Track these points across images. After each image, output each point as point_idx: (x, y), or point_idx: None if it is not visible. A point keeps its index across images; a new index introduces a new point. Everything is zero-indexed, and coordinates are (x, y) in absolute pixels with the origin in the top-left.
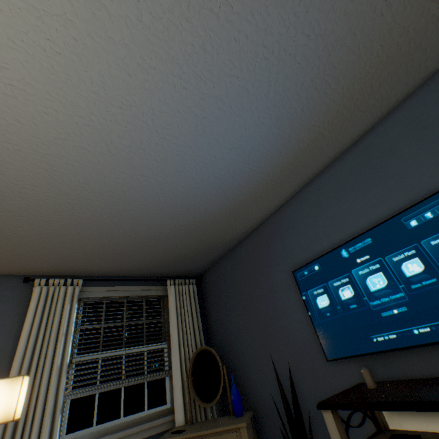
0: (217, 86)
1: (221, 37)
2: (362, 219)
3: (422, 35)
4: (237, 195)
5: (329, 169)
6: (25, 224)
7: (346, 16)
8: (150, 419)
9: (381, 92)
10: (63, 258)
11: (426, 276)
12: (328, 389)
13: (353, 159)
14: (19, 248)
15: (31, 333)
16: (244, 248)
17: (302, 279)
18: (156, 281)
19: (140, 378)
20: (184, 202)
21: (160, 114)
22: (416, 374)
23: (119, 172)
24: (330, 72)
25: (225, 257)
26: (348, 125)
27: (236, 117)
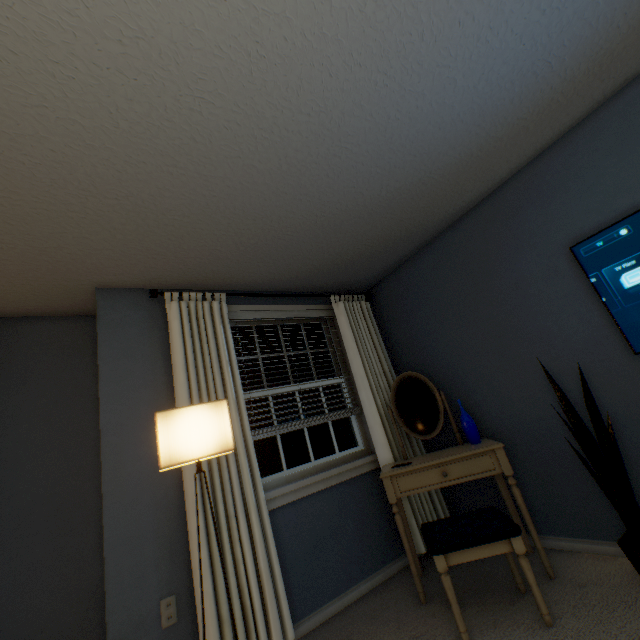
0: None
1: None
2: None
3: None
4: (495, 127)
5: None
6: (176, 185)
7: None
8: (345, 462)
9: None
10: (205, 256)
11: None
12: (629, 390)
13: None
14: (152, 236)
15: (187, 362)
16: (459, 234)
17: (591, 255)
18: (313, 299)
19: (324, 417)
20: (415, 141)
21: None
22: None
23: (355, 65)
24: None
25: (418, 255)
26: None
27: None
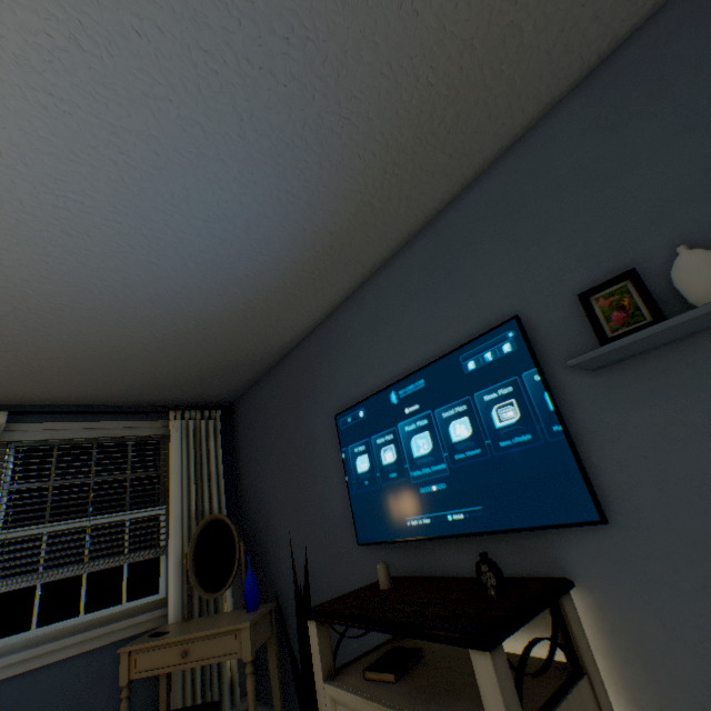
0: (134, 113)
1: (106, 25)
2: (423, 347)
3: (502, 55)
4: (251, 292)
5: (397, 260)
6: None
7: (348, 8)
8: (130, 615)
9: (454, 145)
10: None
11: (472, 445)
12: (359, 580)
13: (426, 248)
14: None
15: None
16: (286, 370)
17: (345, 428)
18: (151, 413)
19: (114, 561)
20: (154, 300)
21: (37, 155)
22: (446, 571)
23: (1, 249)
24: (350, 105)
25: (263, 380)
26: (413, 193)
27: (198, 169)
